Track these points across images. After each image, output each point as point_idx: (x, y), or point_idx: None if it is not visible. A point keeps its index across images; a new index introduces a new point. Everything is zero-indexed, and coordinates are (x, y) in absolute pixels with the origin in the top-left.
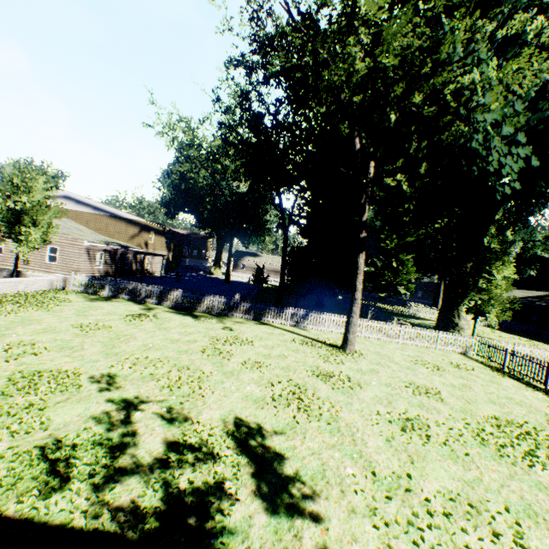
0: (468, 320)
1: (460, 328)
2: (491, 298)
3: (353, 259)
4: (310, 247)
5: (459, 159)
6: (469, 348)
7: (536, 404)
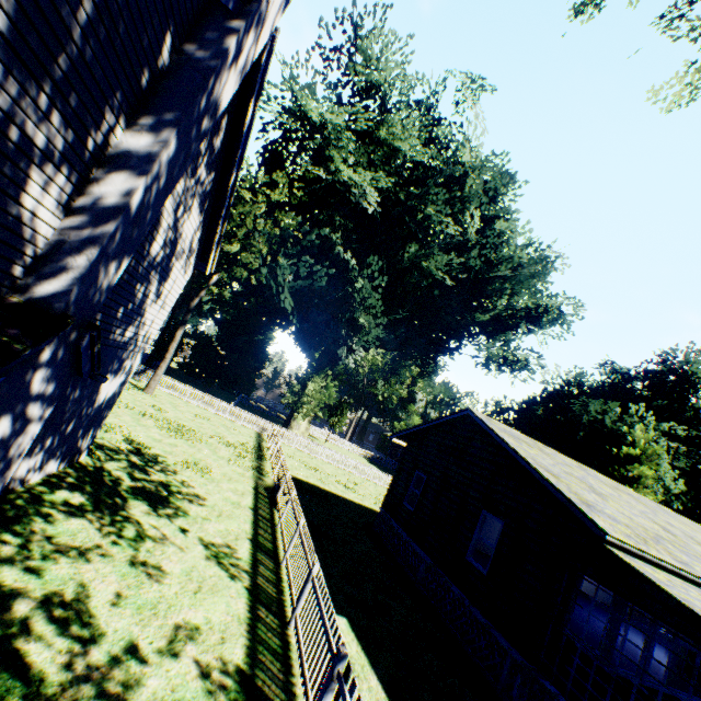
0: (301, 423)
1: (291, 427)
2: (304, 402)
3: (251, 357)
4: (219, 336)
5: (277, 293)
6: (266, 430)
7: (232, 438)
